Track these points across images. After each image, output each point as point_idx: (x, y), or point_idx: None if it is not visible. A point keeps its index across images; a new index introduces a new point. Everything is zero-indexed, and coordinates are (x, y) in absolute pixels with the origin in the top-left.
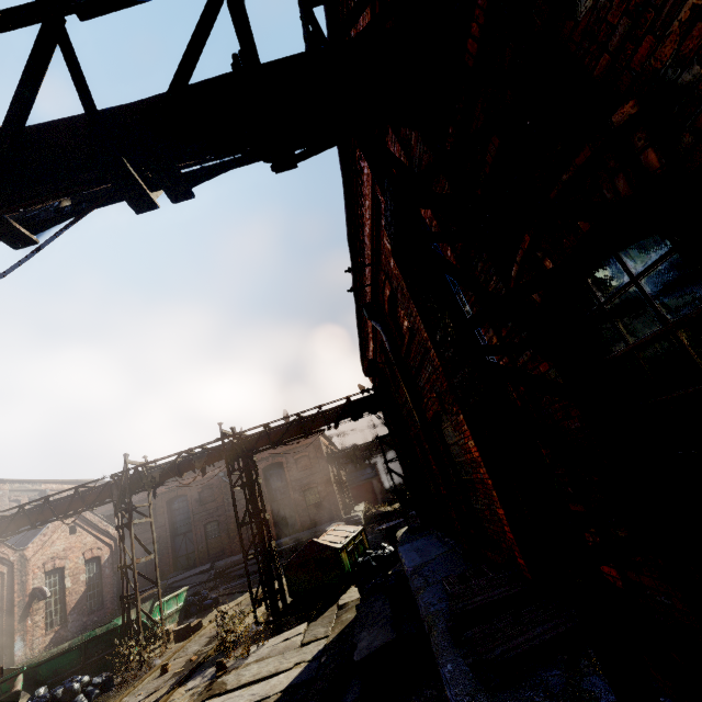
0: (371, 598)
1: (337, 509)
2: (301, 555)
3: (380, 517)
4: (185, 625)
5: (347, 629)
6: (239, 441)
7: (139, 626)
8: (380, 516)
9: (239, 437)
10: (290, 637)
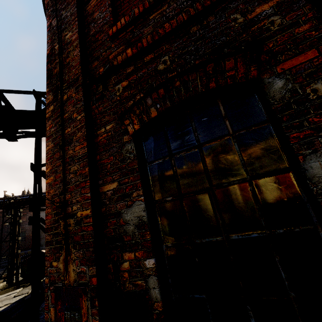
0: None
1: None
2: None
3: None
4: None
5: None
6: (14, 201)
7: None
8: None
9: (14, 199)
10: (10, 294)
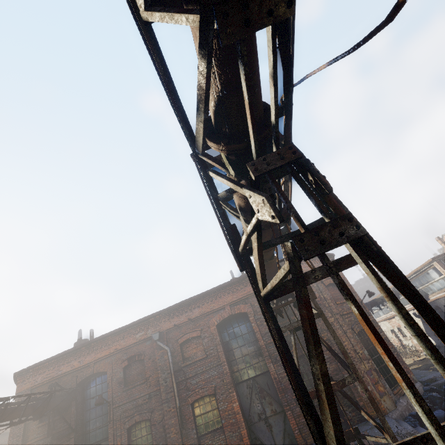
0: None
1: None
2: None
3: None
4: None
5: None
6: None
7: None
8: None
9: None
10: None
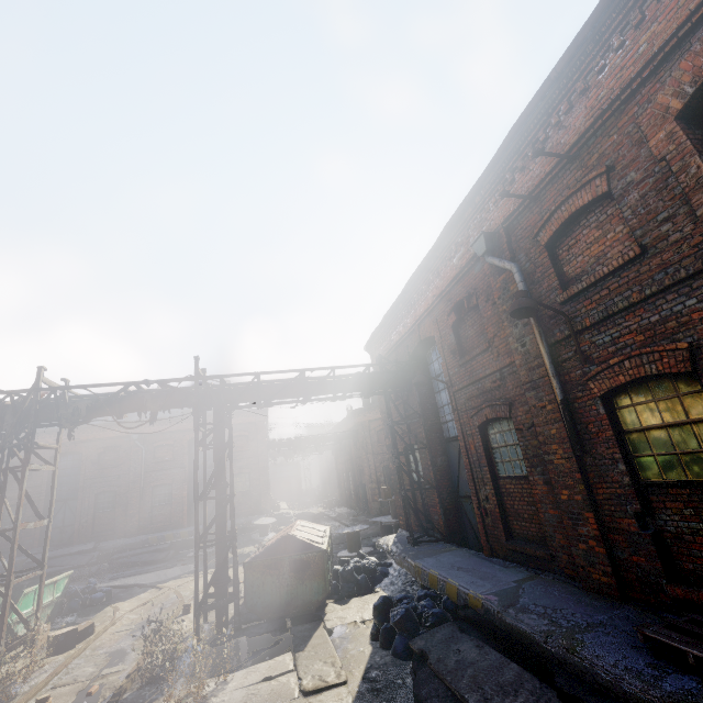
0: (435, 634)
1: (267, 502)
2: (271, 552)
3: (311, 519)
4: (70, 630)
5: (372, 672)
6: (216, 388)
7: (2, 629)
8: (311, 517)
9: (220, 381)
10: (274, 676)
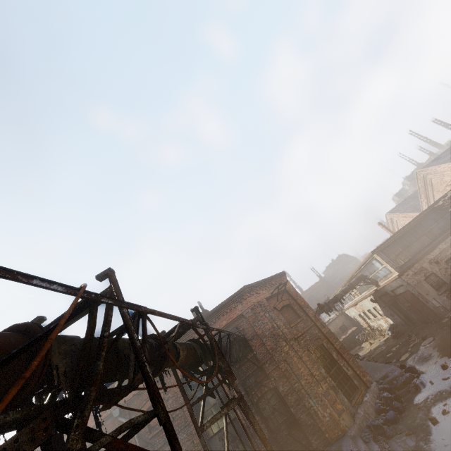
0: None
1: None
2: None
3: None
4: None
5: None
6: None
7: None
8: None
9: None
10: None
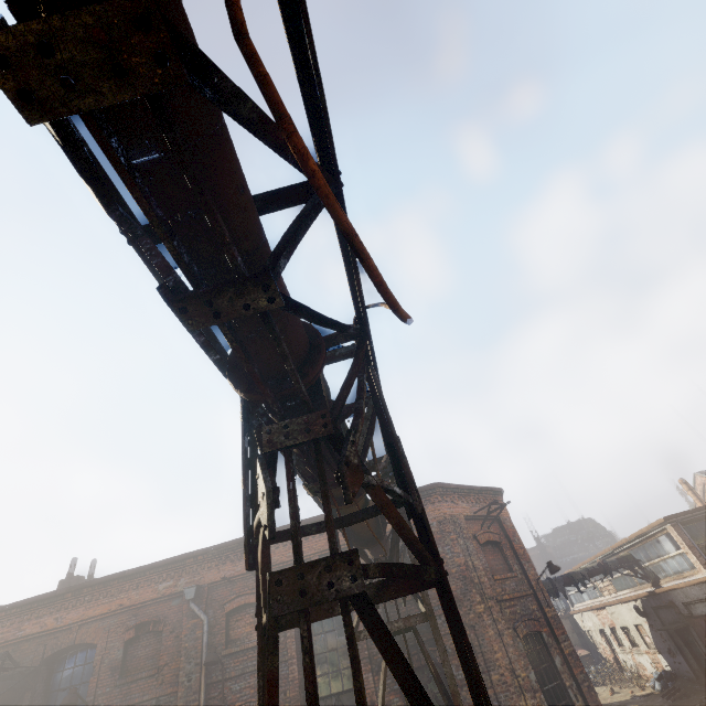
0: None
1: None
2: None
3: None
4: None
5: None
6: None
7: None
8: None
9: None
10: None
